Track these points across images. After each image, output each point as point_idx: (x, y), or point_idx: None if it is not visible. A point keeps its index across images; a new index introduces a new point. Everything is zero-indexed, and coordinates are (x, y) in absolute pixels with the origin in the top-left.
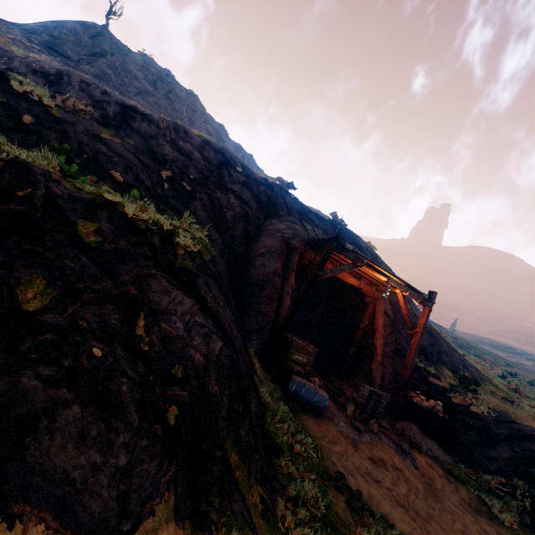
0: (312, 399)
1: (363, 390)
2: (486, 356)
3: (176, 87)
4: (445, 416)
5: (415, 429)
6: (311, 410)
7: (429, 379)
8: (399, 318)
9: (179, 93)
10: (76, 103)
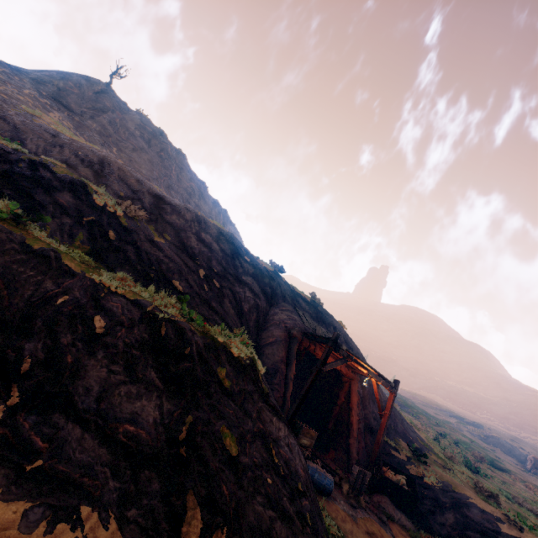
0: (323, 482)
1: (354, 470)
2: (421, 415)
3: (168, 146)
4: (408, 489)
5: (388, 501)
6: (322, 491)
7: (391, 452)
8: (366, 394)
9: (170, 152)
10: (137, 210)
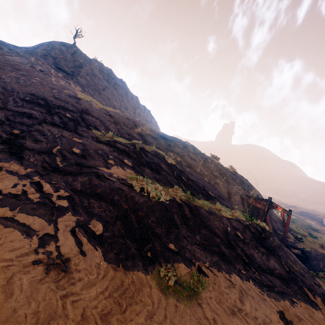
0: None
1: None
2: None
3: (117, 80)
4: (303, 255)
5: None
6: None
7: (286, 239)
8: (268, 214)
9: (119, 83)
10: (177, 158)
